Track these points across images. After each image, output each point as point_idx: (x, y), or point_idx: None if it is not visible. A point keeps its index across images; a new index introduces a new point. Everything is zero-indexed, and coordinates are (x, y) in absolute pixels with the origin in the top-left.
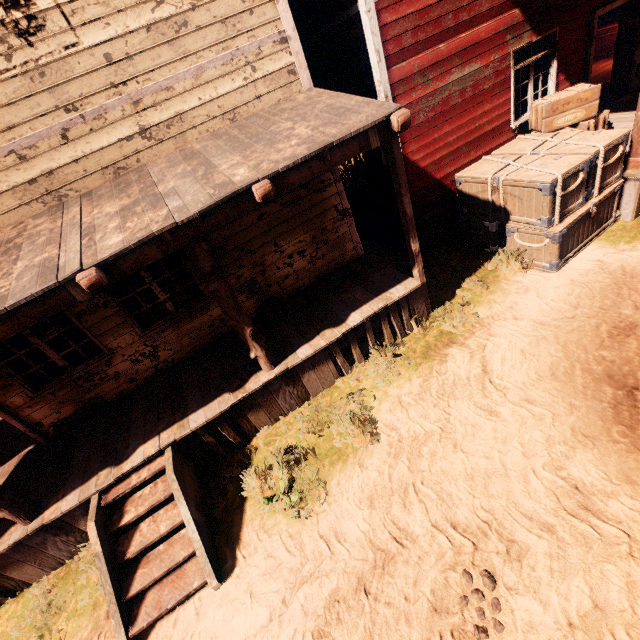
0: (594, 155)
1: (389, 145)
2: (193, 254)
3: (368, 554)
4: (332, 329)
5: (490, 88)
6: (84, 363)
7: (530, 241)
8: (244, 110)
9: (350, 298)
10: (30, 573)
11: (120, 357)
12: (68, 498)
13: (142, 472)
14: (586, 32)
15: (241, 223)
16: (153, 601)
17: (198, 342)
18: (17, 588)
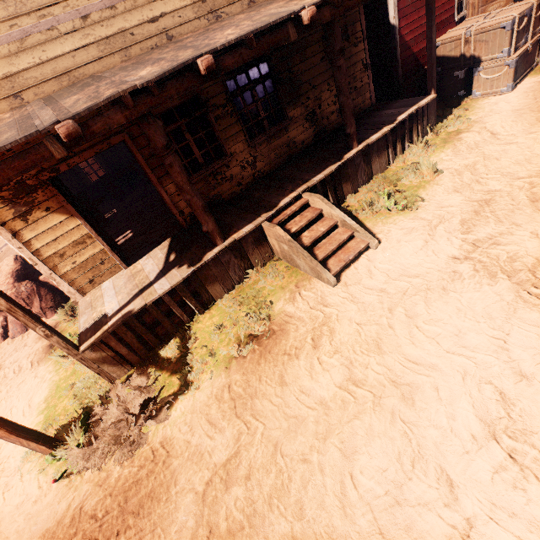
0: (531, 7)
1: None
2: (334, 33)
3: (473, 204)
4: (386, 125)
5: None
6: (213, 163)
7: (492, 74)
8: None
9: (386, 114)
10: (216, 290)
11: (234, 162)
12: (244, 228)
13: (291, 208)
14: None
15: (311, 62)
16: (335, 261)
17: (279, 159)
18: (208, 303)
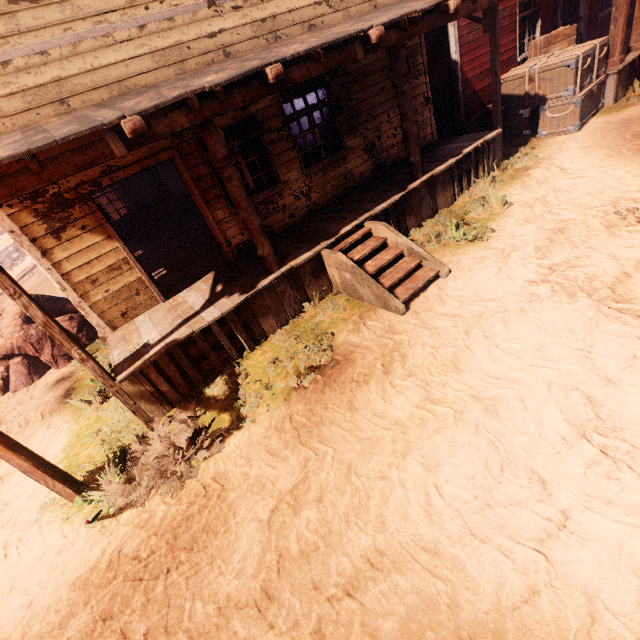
0: (594, 48)
1: (493, 14)
2: (399, 57)
3: (546, 232)
4: (451, 157)
5: (506, 27)
6: (265, 191)
7: (558, 113)
8: (381, 2)
9: (450, 148)
10: (269, 324)
11: (288, 191)
12: (301, 255)
13: (352, 237)
14: (554, 1)
15: (371, 91)
16: (403, 290)
17: (335, 191)
18: (259, 338)
